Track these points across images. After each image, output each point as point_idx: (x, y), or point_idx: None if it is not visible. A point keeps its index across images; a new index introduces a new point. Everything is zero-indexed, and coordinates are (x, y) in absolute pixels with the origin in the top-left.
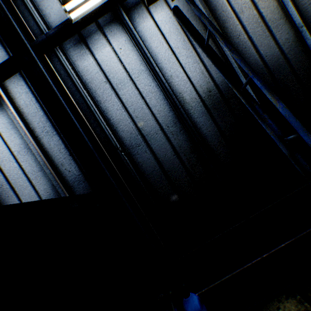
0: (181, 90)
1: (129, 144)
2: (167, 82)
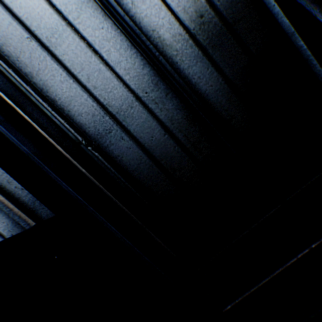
0: (155, 25)
1: (94, 133)
2: (128, 16)
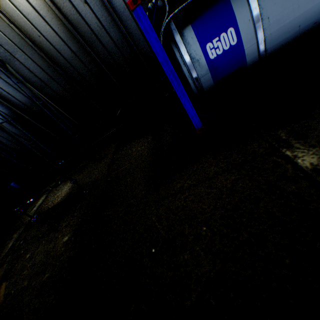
0: None
1: None
2: None
